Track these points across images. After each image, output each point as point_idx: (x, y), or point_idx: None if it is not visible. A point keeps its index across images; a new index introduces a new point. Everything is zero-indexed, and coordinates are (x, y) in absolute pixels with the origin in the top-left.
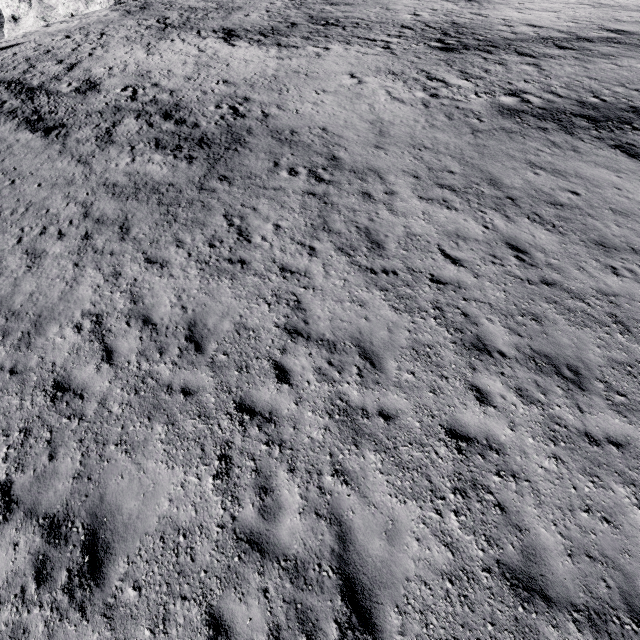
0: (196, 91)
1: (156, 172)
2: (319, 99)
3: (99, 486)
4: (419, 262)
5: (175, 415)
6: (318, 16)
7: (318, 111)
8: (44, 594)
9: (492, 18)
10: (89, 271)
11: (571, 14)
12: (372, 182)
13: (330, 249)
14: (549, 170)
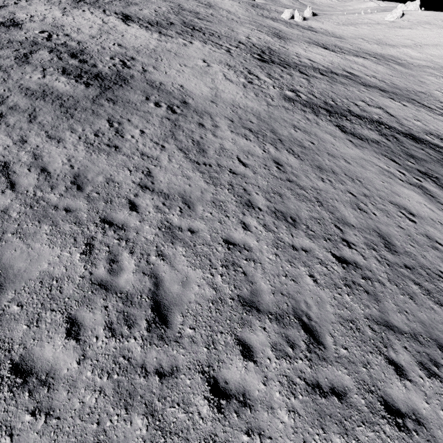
0: (97, 46)
1: (61, 87)
2: (181, 69)
3: None
4: (225, 162)
5: (58, 221)
6: (189, 23)
7: (179, 75)
8: None
9: (290, 51)
10: (1, 136)
11: (330, 59)
12: (206, 119)
13: (174, 148)
14: (302, 130)
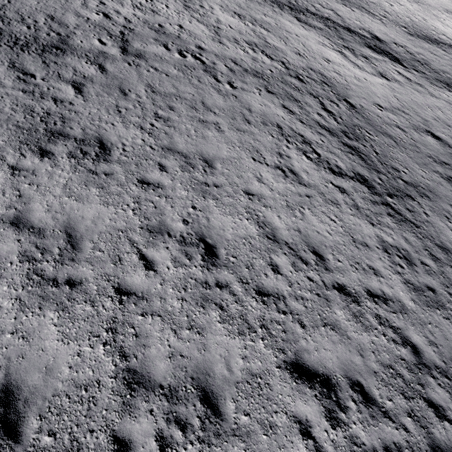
0: None
1: None
2: None
3: (131, 45)
4: (222, 27)
5: (148, 39)
6: None
7: None
8: (127, 56)
9: None
10: None
11: None
12: (204, 4)
13: (190, 17)
14: (270, 17)
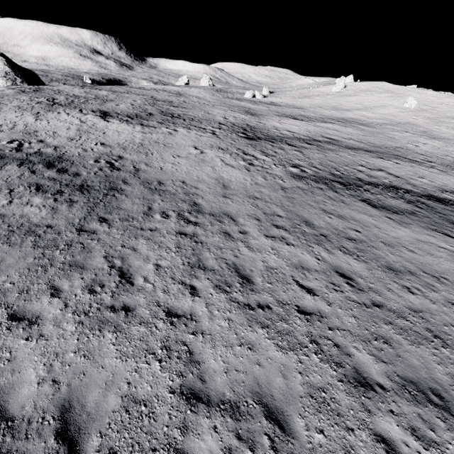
0: (78, 148)
1: (34, 214)
2: (176, 161)
3: None
4: (284, 294)
5: None
6: (166, 111)
7: (177, 169)
8: None
9: (267, 125)
10: None
11: (305, 128)
12: (228, 223)
13: (209, 287)
14: (336, 215)
